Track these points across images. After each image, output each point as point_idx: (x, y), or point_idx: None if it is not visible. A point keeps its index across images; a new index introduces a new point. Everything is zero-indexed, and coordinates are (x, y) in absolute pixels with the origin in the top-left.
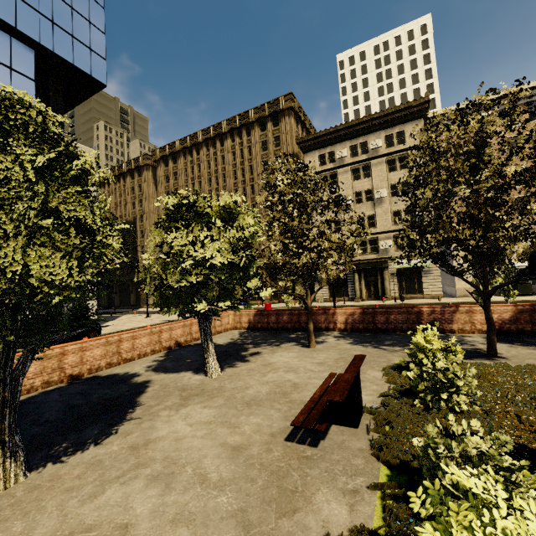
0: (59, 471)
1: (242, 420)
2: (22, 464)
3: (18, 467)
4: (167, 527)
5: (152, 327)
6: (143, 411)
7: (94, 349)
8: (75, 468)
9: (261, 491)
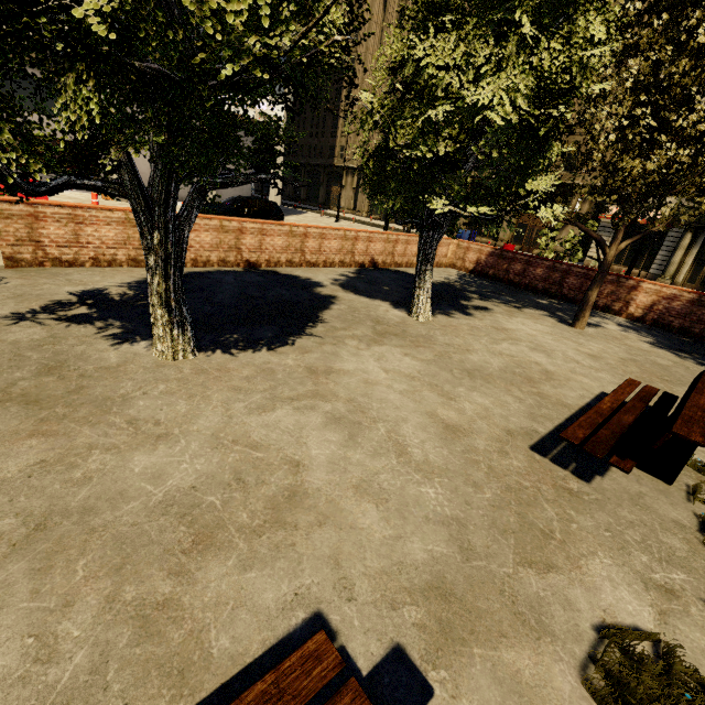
0: (227, 364)
1: (460, 392)
2: (190, 340)
3: (186, 342)
4: (348, 491)
5: (347, 230)
6: (326, 331)
7: (275, 237)
8: (245, 367)
9: (490, 508)
